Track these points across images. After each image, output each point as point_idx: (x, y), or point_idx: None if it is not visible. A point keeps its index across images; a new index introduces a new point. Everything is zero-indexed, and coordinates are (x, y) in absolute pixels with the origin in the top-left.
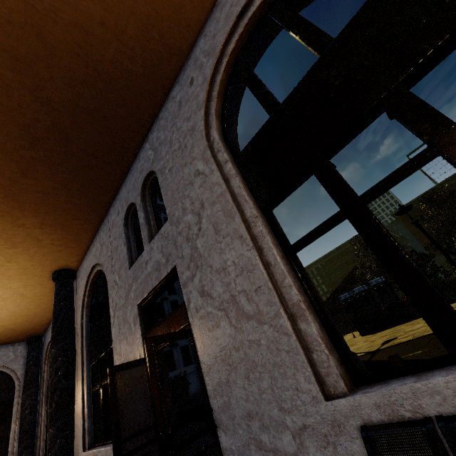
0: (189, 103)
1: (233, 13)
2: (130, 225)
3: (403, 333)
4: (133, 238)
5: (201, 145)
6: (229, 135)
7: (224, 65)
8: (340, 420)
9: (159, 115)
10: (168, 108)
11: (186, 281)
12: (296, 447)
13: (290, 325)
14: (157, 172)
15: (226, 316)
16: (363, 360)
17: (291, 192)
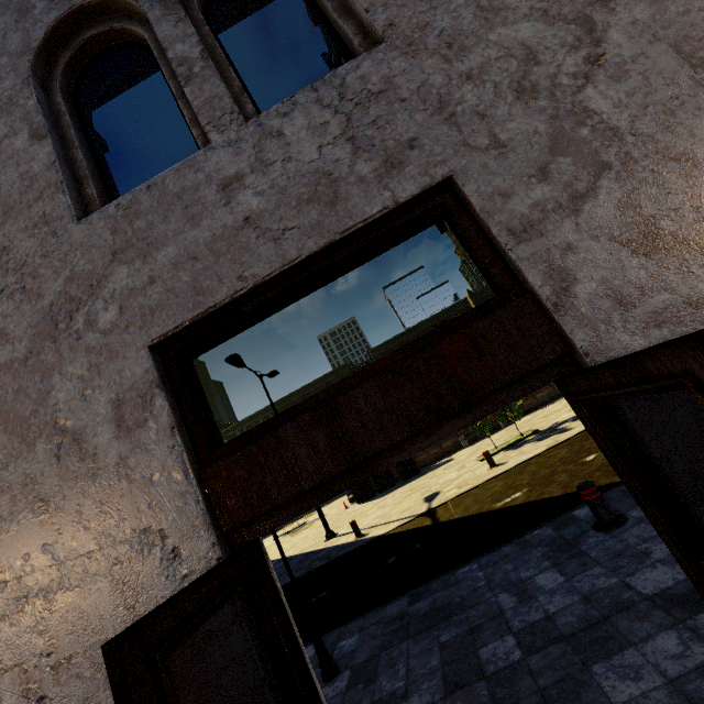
0: None
1: None
2: (60, 86)
3: (443, 485)
4: (79, 132)
5: None
6: None
7: None
8: None
9: None
10: None
11: (534, 218)
12: None
13: None
14: None
15: None
16: (426, 525)
17: None
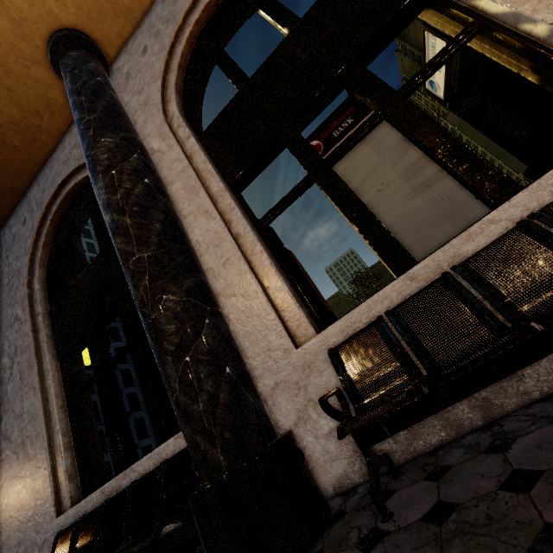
0: (20, 243)
1: (56, 181)
2: None
3: None
4: None
5: (22, 291)
6: (58, 279)
7: (49, 221)
8: (60, 529)
9: None
10: (5, 236)
11: None
12: None
13: (49, 464)
14: None
15: (17, 459)
16: None
17: (84, 347)
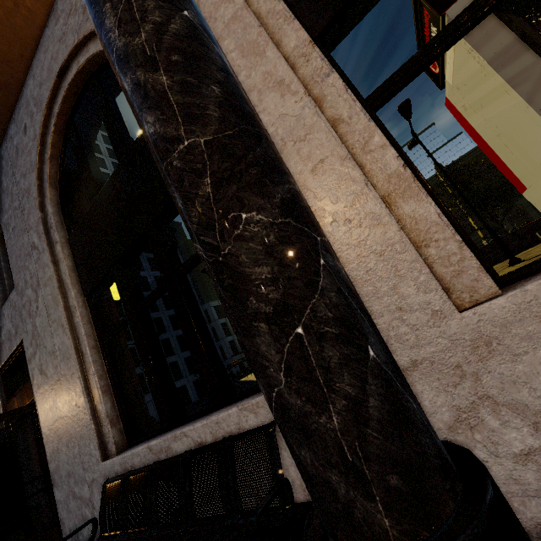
0: (24, 156)
1: (53, 69)
2: None
3: None
4: None
5: (35, 215)
6: (73, 201)
7: (53, 127)
8: (107, 474)
9: (0, 152)
10: (7, 149)
11: (30, 357)
12: (90, 493)
13: (88, 407)
14: (3, 227)
15: (56, 395)
16: None
17: (111, 282)
